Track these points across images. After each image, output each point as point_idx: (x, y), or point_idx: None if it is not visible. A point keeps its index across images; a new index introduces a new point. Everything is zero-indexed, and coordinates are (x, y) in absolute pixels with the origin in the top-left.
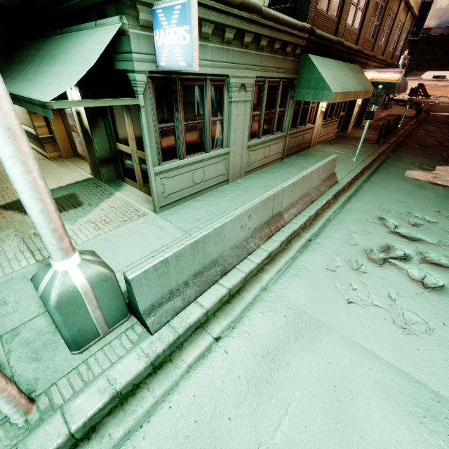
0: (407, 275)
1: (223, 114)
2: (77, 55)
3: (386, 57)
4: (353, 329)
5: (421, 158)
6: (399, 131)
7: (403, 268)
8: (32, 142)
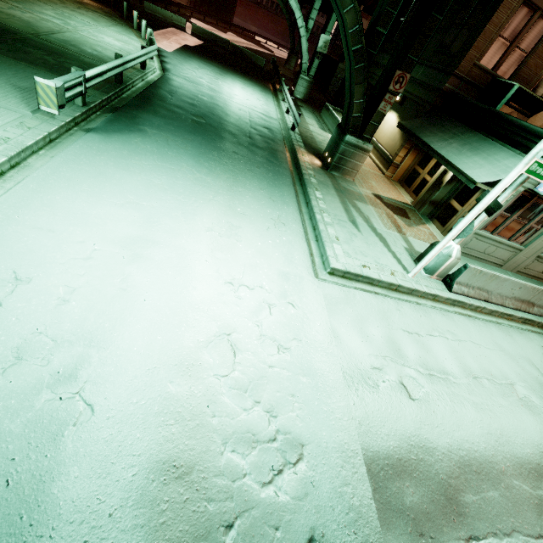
0: None
1: (542, 226)
2: (497, 162)
3: None
4: (539, 365)
5: None
6: None
7: None
8: (378, 157)
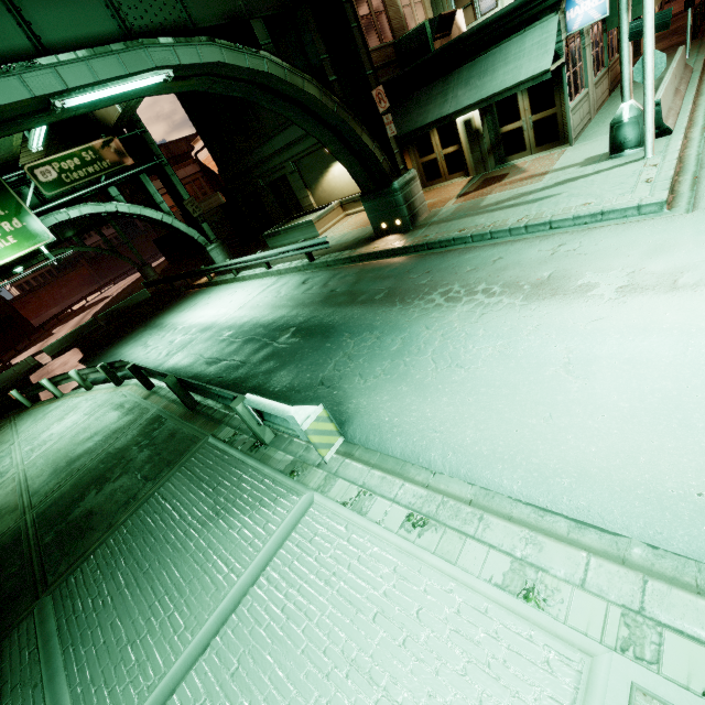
0: None
1: (581, 60)
2: (522, 52)
3: None
4: None
5: None
6: None
7: None
8: None
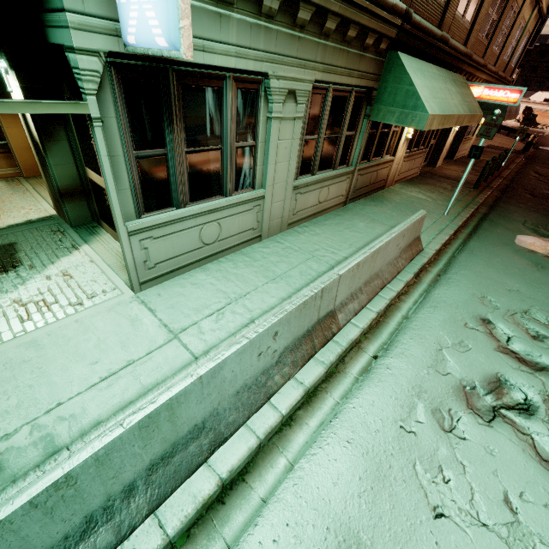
0: (533, 448)
1: (256, 137)
2: None
3: (499, 68)
4: None
5: (535, 216)
6: (503, 171)
7: (525, 431)
8: None
